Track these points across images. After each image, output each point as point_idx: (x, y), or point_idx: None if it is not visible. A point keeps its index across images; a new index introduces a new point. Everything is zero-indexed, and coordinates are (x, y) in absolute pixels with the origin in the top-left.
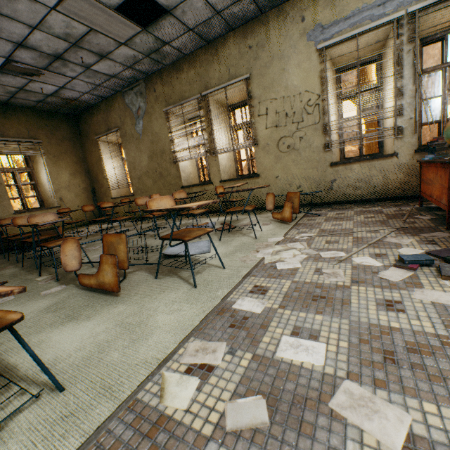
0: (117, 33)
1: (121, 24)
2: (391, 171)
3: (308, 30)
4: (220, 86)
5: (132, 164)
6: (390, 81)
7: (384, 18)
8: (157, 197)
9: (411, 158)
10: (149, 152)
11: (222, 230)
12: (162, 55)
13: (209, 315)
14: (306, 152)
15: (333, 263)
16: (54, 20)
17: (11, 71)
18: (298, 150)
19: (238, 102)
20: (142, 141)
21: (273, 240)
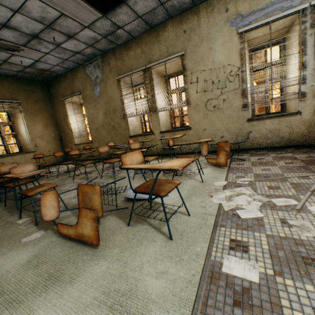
0: (83, 18)
1: (86, 11)
2: (296, 126)
3: (231, 18)
4: (161, 61)
5: (91, 119)
6: (295, 57)
7: (292, 9)
8: (129, 153)
9: (312, 116)
10: (104, 110)
11: (173, 175)
12: (116, 36)
13: (202, 282)
14: (228, 110)
15: (293, 212)
16: (32, 5)
17: None
18: (222, 109)
19: (172, 73)
20: (99, 102)
21: (218, 184)
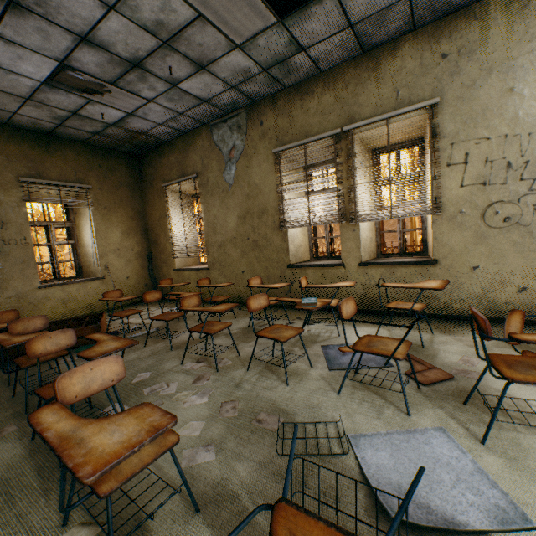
0: (236, 25)
1: (249, 9)
2: None
3: None
4: (379, 117)
5: (212, 224)
6: None
7: None
8: None
9: None
10: (240, 211)
11: (492, 420)
12: (287, 69)
13: None
14: None
15: None
16: None
17: (64, 85)
18: (528, 225)
19: (391, 143)
20: (231, 194)
21: None
